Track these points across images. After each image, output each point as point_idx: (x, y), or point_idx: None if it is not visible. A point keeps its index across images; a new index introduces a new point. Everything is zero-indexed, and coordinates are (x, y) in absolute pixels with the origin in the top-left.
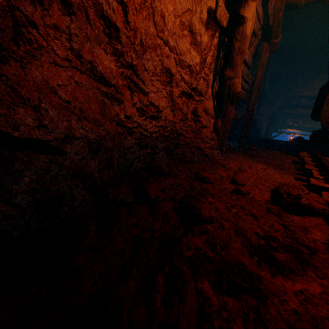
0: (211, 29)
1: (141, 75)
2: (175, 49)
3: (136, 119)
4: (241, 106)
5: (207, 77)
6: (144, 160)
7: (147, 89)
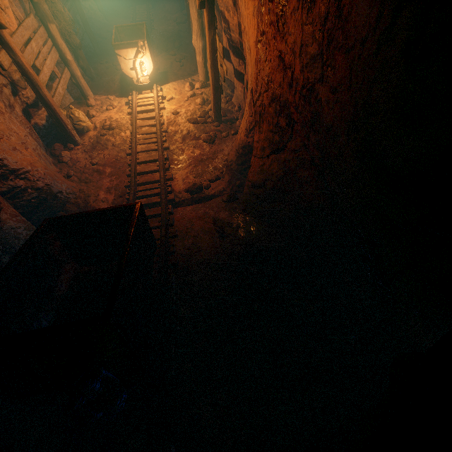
0: None
1: None
2: None
3: None
4: None
5: None
6: None
7: None
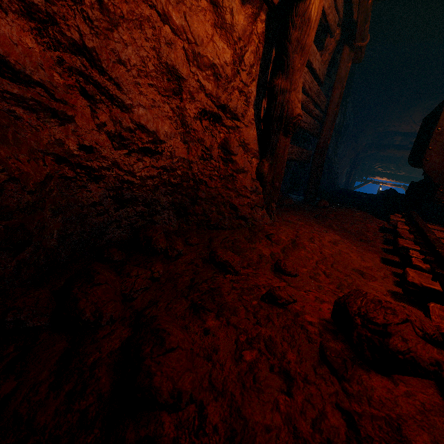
0: (251, 3)
1: (112, 72)
2: (183, 31)
3: (108, 152)
4: (312, 142)
5: (247, 88)
6: (130, 225)
7: (128, 99)
